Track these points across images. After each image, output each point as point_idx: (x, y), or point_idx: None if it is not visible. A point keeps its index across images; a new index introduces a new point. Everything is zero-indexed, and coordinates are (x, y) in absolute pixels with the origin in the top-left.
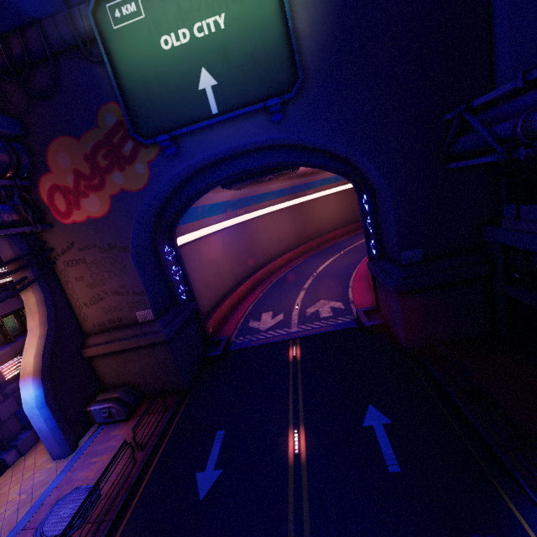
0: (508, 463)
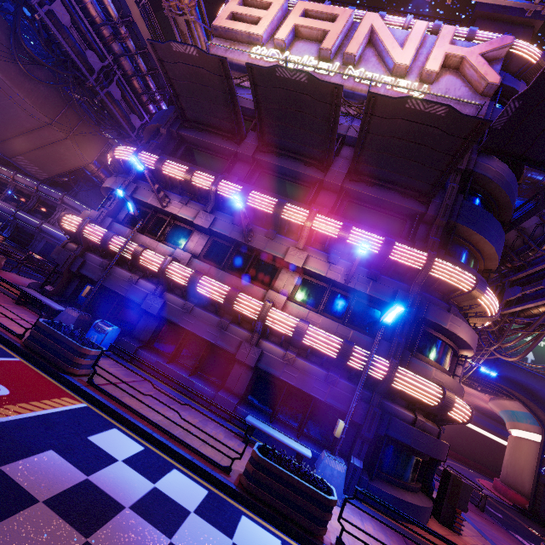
0: None
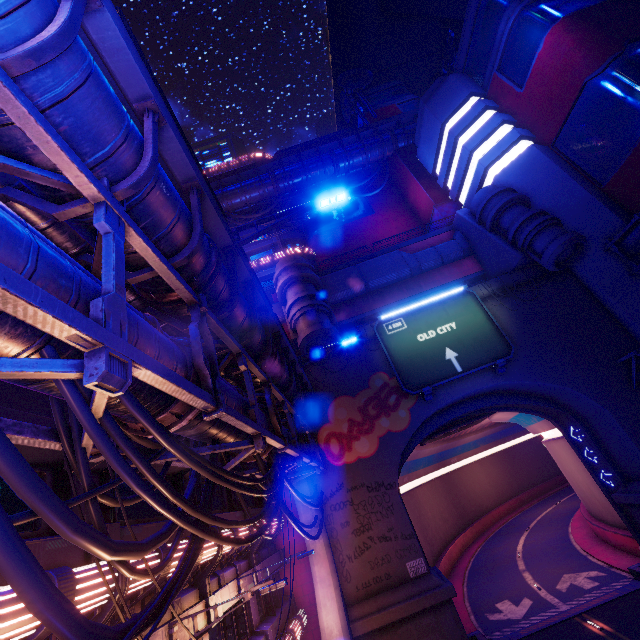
0: None
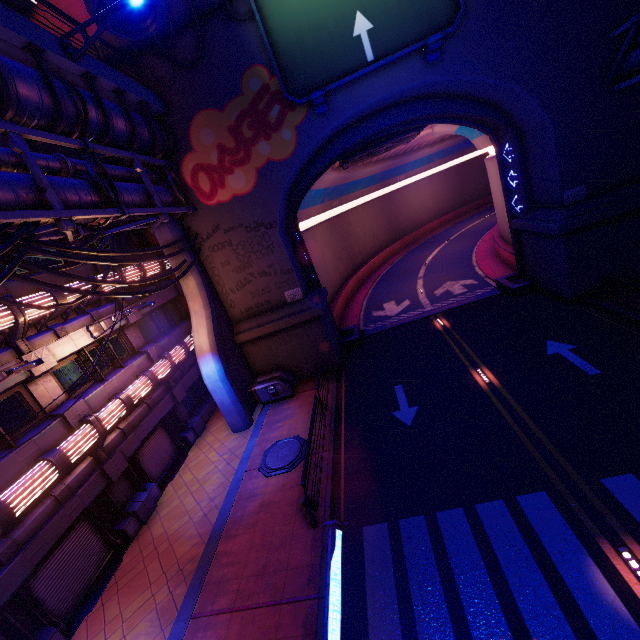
0: None
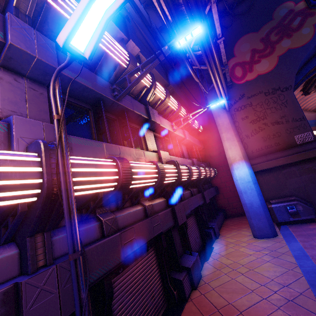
0: None
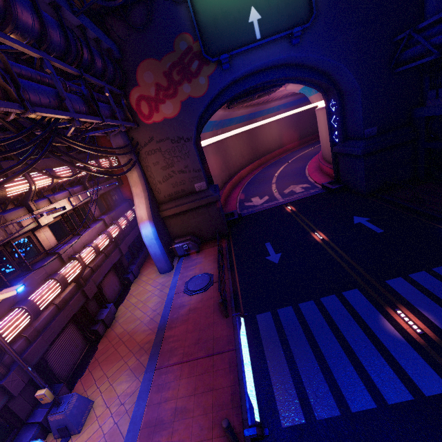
0: (437, 216)
